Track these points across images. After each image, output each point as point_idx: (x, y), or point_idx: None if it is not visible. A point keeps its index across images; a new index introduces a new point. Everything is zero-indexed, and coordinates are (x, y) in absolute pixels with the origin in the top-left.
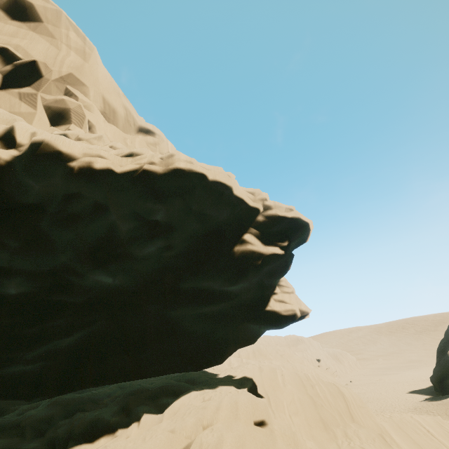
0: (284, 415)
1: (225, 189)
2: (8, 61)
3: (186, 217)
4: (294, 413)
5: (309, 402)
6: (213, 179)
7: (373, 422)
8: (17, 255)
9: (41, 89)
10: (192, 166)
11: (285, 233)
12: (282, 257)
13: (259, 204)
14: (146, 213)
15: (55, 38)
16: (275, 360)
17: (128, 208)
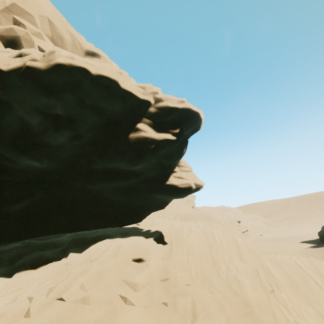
0: (180, 255)
1: (111, 83)
2: None
3: (83, 110)
4: (191, 254)
5: (206, 247)
6: (97, 74)
7: (258, 261)
8: None
9: None
10: (72, 61)
11: (177, 122)
12: (175, 142)
13: (149, 97)
14: (46, 108)
15: None
16: (199, 221)
17: (28, 104)
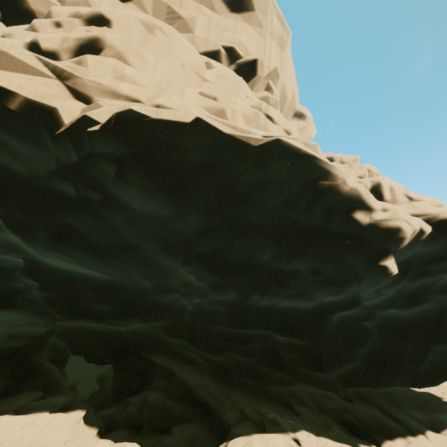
0: None
1: None
2: (231, 60)
3: None
4: None
5: None
6: None
7: None
8: (376, 297)
9: (254, 88)
10: None
11: None
12: None
13: None
14: None
15: (262, 28)
16: None
17: None
